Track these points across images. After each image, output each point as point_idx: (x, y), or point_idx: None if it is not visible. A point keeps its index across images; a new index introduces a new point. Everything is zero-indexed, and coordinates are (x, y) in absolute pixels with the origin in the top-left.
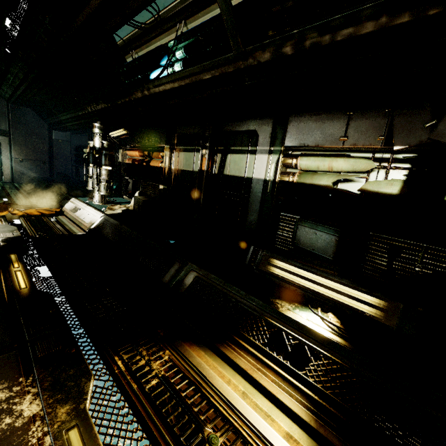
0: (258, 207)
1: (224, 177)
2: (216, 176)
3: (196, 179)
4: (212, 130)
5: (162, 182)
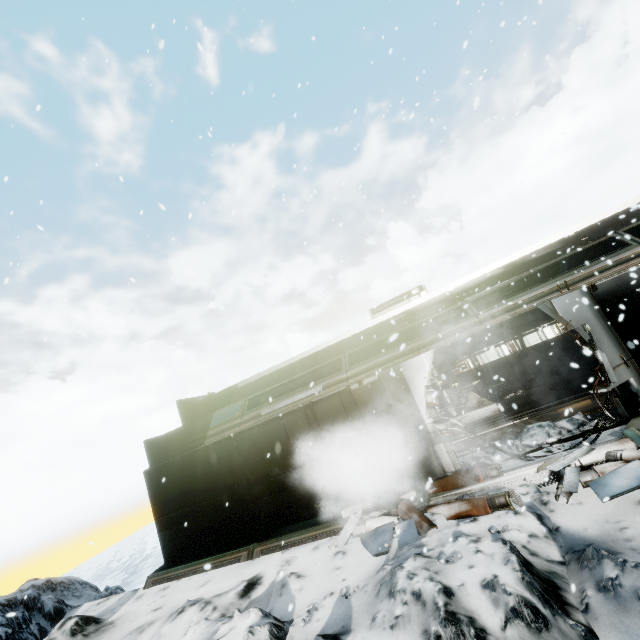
0: (562, 349)
1: (528, 348)
2: (522, 351)
3: (507, 360)
4: (507, 331)
5: (474, 380)
